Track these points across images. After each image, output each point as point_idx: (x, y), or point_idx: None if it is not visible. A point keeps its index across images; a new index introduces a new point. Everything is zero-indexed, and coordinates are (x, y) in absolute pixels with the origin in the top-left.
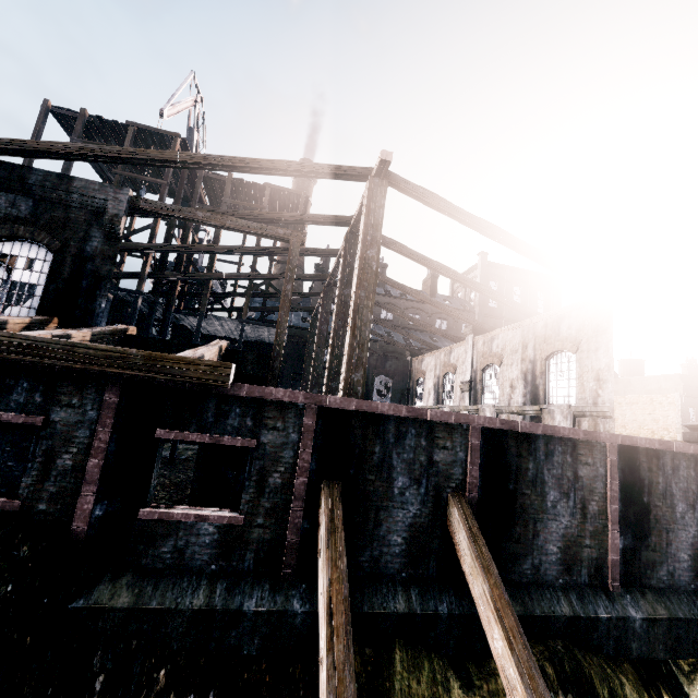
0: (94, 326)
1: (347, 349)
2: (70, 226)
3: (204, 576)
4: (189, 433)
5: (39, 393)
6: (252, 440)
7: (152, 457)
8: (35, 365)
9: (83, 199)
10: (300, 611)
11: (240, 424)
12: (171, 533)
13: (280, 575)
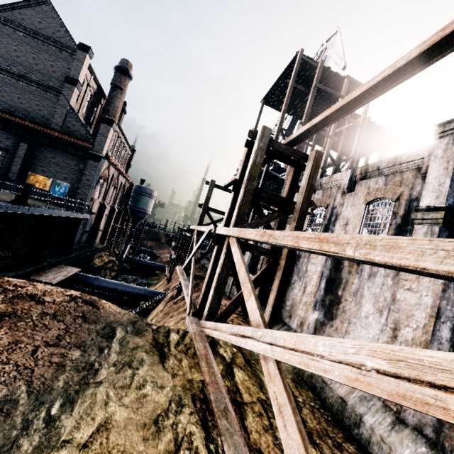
0: None
1: None
2: None
3: None
4: None
5: None
6: None
7: None
8: None
9: None
10: None
11: None
12: None
13: None
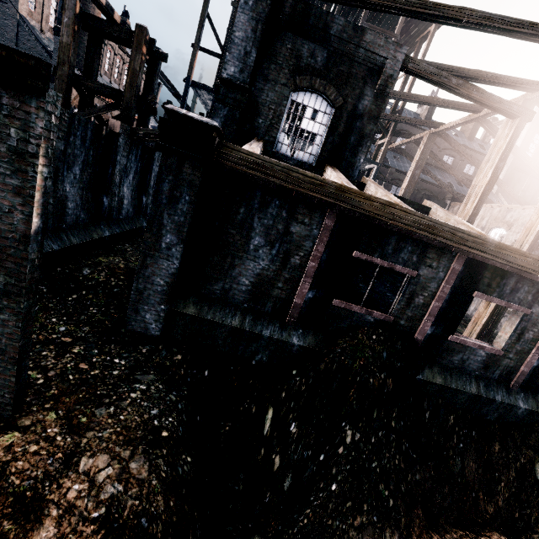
0: (352, 177)
1: (536, 231)
2: (350, 82)
3: (472, 376)
4: (494, 298)
5: (416, 255)
6: (529, 310)
7: (465, 307)
8: (423, 238)
9: (367, 54)
10: (523, 407)
11: (523, 298)
12: (461, 351)
13: (509, 385)
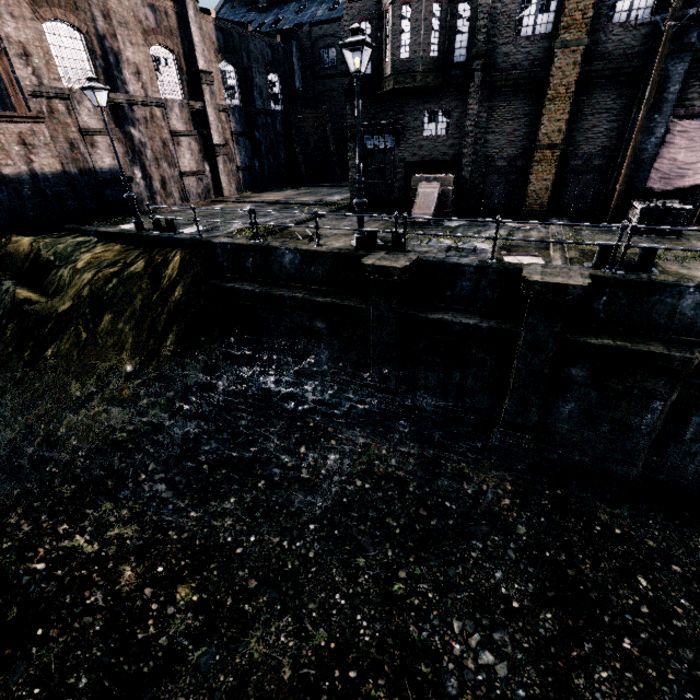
0: None
1: None
2: None
3: None
4: None
5: None
6: None
7: None
8: None
9: None
10: None
11: None
12: None
13: None
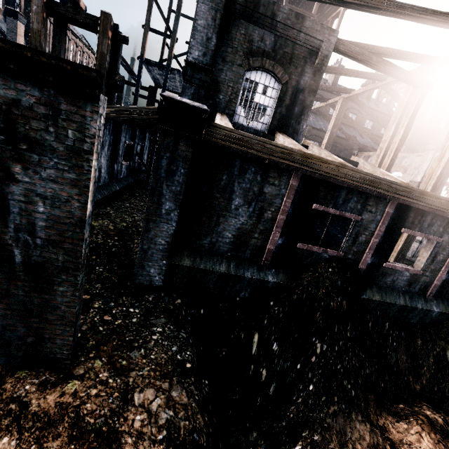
0: (297, 141)
1: (437, 176)
2: (293, 61)
3: (400, 292)
4: (416, 232)
5: (360, 204)
6: (440, 238)
7: (396, 241)
8: (366, 190)
9: (307, 38)
10: (436, 311)
11: (436, 230)
12: (392, 274)
13: (425, 295)
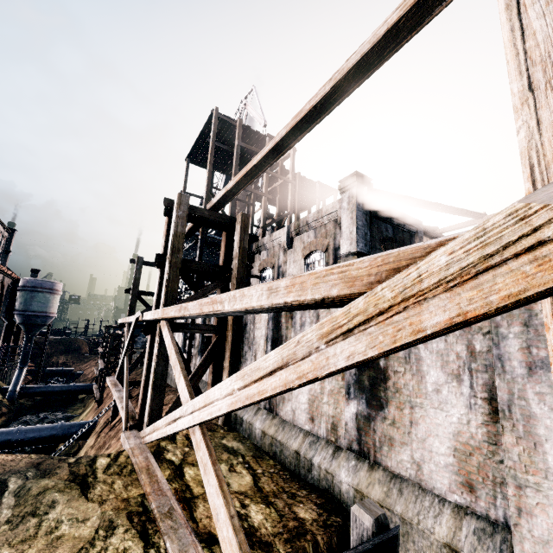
0: None
1: None
2: (405, 242)
3: None
4: None
5: None
6: None
7: None
8: None
9: (409, 227)
10: None
11: None
12: None
13: None
